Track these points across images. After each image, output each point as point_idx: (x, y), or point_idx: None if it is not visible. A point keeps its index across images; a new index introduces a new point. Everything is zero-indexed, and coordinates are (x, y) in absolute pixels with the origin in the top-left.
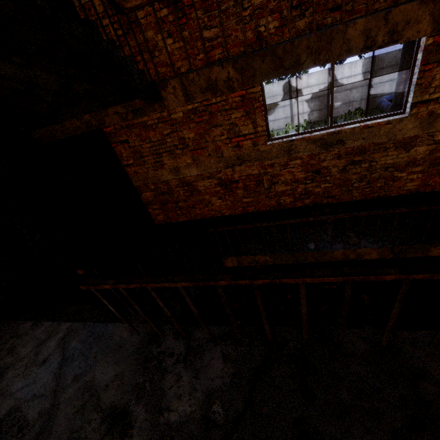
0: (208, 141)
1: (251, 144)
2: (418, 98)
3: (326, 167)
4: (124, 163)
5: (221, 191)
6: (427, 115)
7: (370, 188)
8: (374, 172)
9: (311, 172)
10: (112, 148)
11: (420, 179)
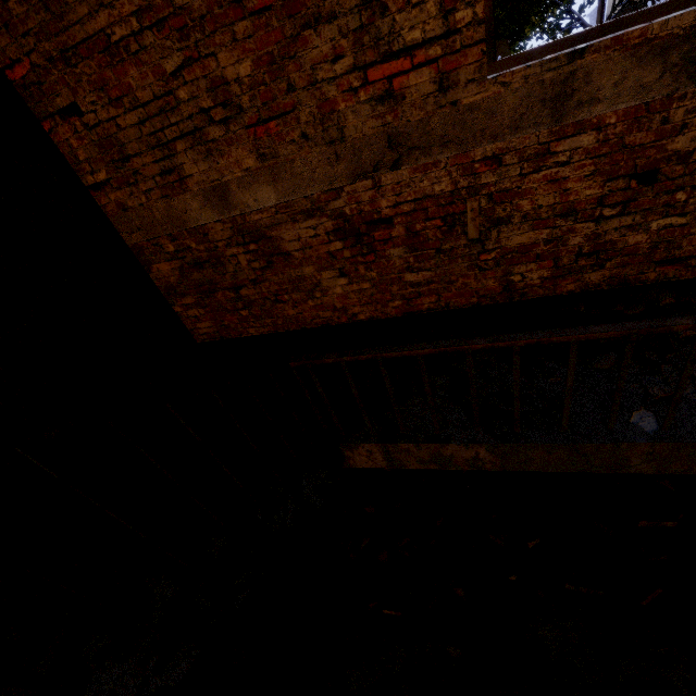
0: (297, 88)
1: (431, 85)
2: None
3: (682, 154)
4: (89, 182)
5: (345, 253)
6: None
7: None
8: None
9: (623, 179)
10: (43, 133)
11: None
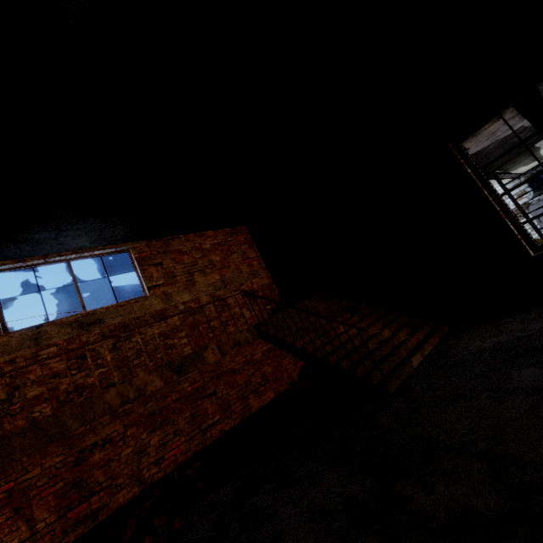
0: None
1: None
2: (149, 284)
3: (92, 349)
4: None
5: None
6: (163, 294)
7: (153, 361)
8: (148, 344)
9: (75, 359)
10: None
11: (191, 342)
